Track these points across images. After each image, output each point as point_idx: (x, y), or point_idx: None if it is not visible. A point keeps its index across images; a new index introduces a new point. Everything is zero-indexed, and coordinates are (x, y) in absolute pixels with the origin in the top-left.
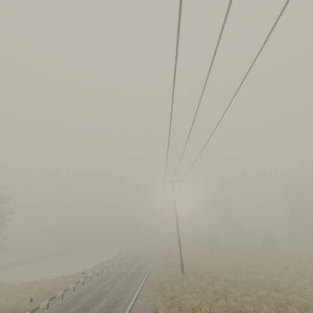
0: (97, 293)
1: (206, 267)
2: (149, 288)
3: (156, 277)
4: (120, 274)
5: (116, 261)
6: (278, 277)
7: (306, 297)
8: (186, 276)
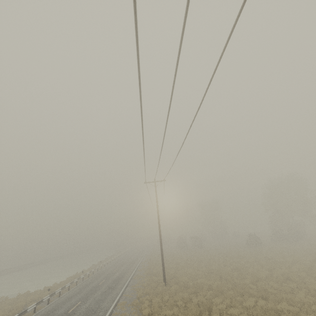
0: (61, 315)
1: (190, 273)
2: (125, 304)
3: (135, 288)
4: (94, 287)
5: (94, 270)
6: (264, 281)
7: (295, 304)
8: (168, 285)
